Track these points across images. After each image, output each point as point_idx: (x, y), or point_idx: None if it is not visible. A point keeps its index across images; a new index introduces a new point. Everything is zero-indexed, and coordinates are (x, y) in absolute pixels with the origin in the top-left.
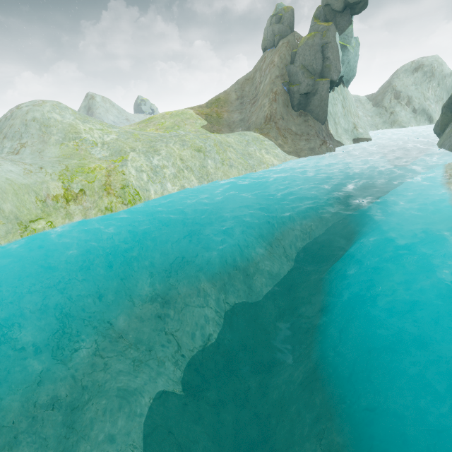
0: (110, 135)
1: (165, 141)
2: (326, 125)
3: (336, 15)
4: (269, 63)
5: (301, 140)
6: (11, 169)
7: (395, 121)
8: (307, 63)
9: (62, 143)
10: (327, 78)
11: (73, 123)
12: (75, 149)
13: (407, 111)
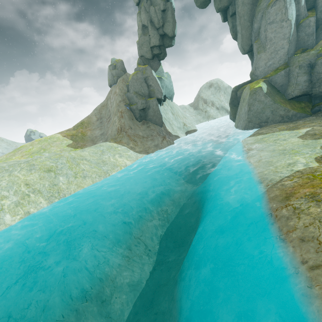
0: None
1: (10, 170)
2: (164, 126)
3: (149, 61)
4: (113, 93)
5: (148, 141)
6: None
7: (209, 116)
8: (137, 90)
9: None
10: (154, 97)
11: None
12: None
13: (213, 109)
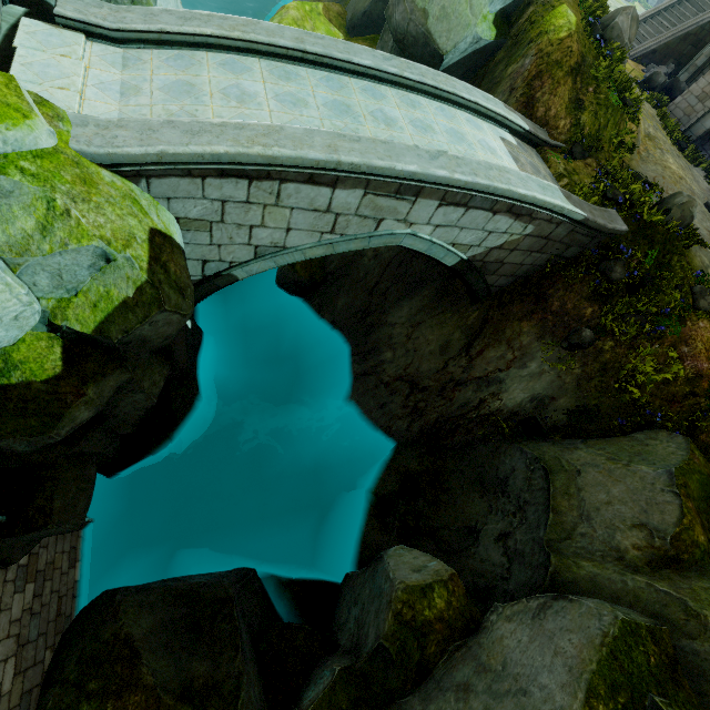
0: None
1: None
2: None
3: None
4: None
5: None
6: None
7: None
8: None
9: None
10: None
11: None
12: None
13: None
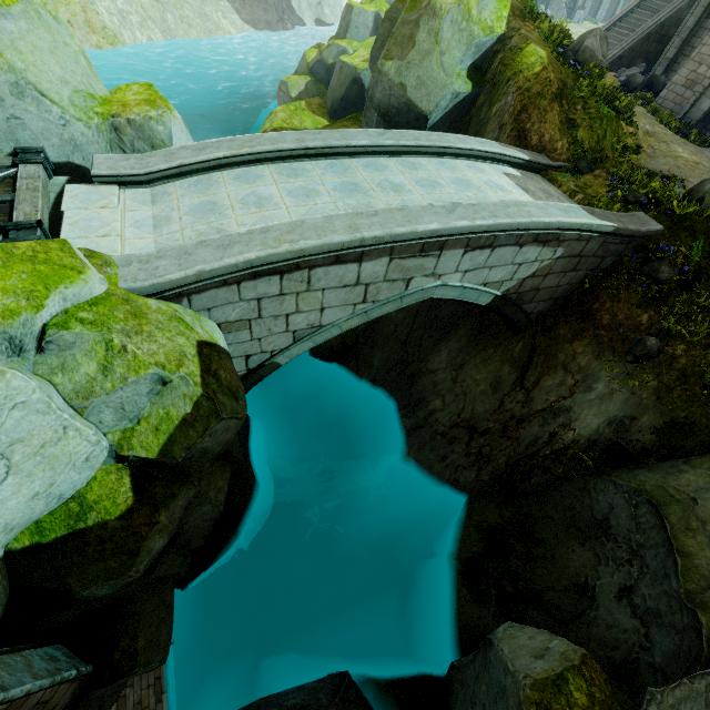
0: None
1: None
2: None
3: None
4: None
5: (260, 10)
6: None
7: None
8: None
9: None
10: None
11: None
12: None
13: None
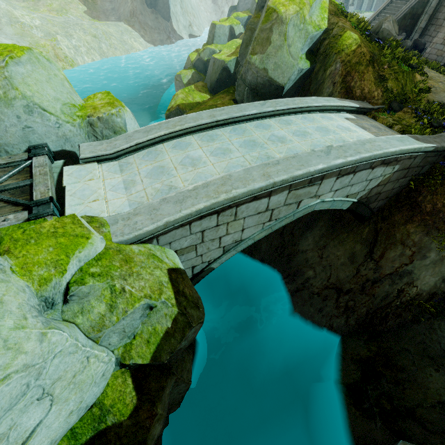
0: (36, 21)
1: (73, 28)
2: (171, 22)
3: None
4: None
5: (155, 33)
6: (8, 42)
7: None
8: None
9: (11, 24)
10: None
11: (9, 10)
12: (22, 30)
13: None
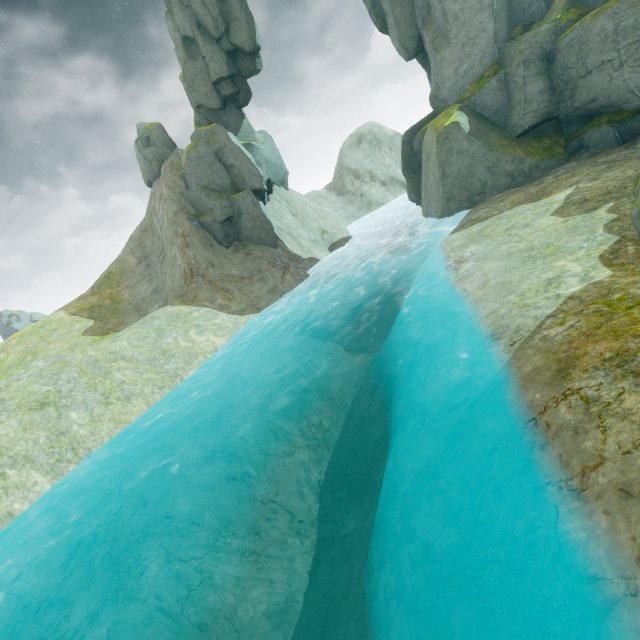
0: None
1: None
2: (282, 246)
3: (219, 114)
4: (159, 199)
5: (254, 284)
6: None
7: (370, 202)
8: (206, 181)
9: None
10: (245, 189)
11: None
12: None
13: (376, 186)
